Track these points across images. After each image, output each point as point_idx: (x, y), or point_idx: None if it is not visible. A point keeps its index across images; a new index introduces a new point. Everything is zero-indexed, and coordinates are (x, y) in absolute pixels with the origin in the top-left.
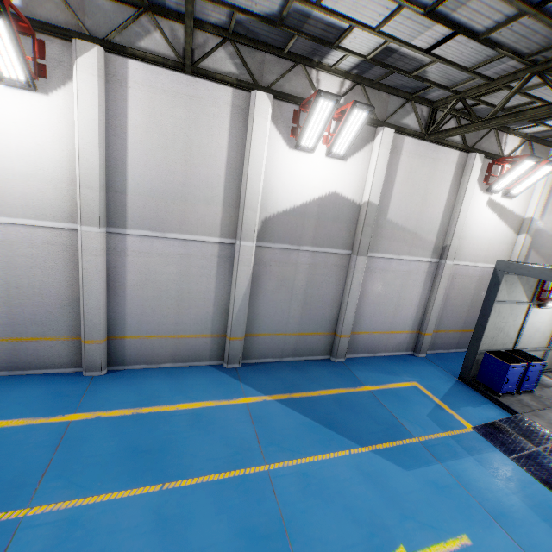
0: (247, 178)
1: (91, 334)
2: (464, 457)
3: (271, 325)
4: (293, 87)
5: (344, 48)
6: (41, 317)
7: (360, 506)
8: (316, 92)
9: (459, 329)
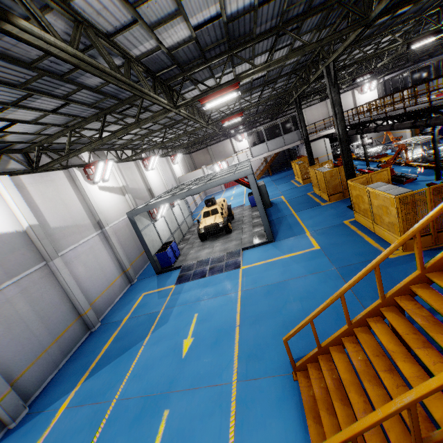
0: None
1: None
2: (179, 296)
3: (28, 357)
4: None
5: None
6: None
7: (164, 351)
8: None
9: (139, 255)
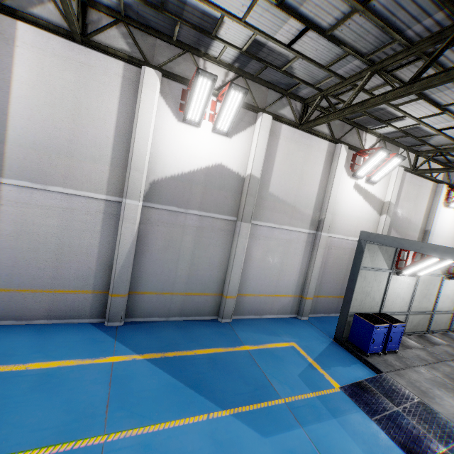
0: (134, 141)
1: None
2: (327, 419)
3: (157, 284)
4: (182, 70)
5: (222, 39)
6: None
7: None
8: (195, 70)
9: (337, 295)
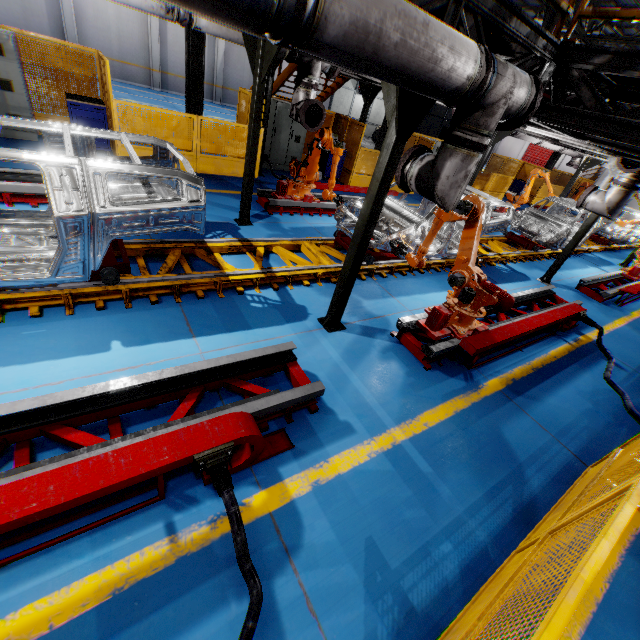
0: None
1: (155, 66)
2: None
3: (235, 85)
4: None
5: None
6: (133, 52)
7: None
8: None
9: None
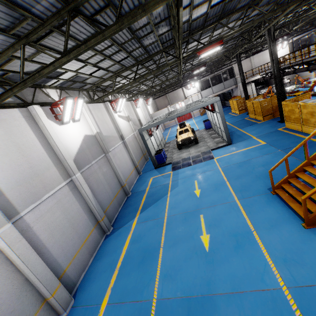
0: (57, 146)
1: (52, 286)
2: (178, 175)
3: (106, 202)
4: (41, 99)
5: (59, 78)
6: None
7: (184, 197)
8: (64, 98)
9: (140, 159)
